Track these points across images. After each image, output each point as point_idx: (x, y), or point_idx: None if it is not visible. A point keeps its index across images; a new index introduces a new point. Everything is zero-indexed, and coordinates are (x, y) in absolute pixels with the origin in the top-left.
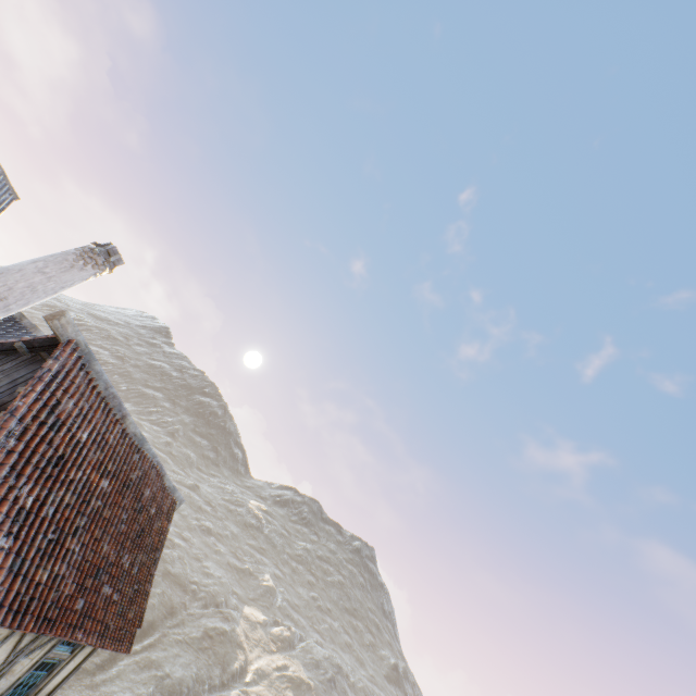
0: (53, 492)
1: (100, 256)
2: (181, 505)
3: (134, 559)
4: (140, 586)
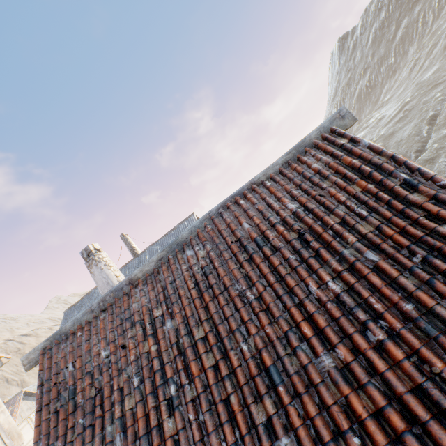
0: (107, 426)
1: (86, 264)
2: (347, 115)
3: (342, 260)
4: (431, 241)
